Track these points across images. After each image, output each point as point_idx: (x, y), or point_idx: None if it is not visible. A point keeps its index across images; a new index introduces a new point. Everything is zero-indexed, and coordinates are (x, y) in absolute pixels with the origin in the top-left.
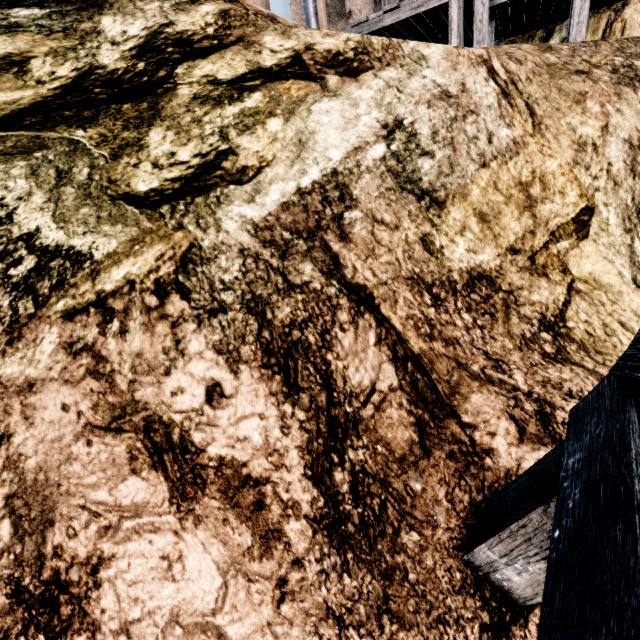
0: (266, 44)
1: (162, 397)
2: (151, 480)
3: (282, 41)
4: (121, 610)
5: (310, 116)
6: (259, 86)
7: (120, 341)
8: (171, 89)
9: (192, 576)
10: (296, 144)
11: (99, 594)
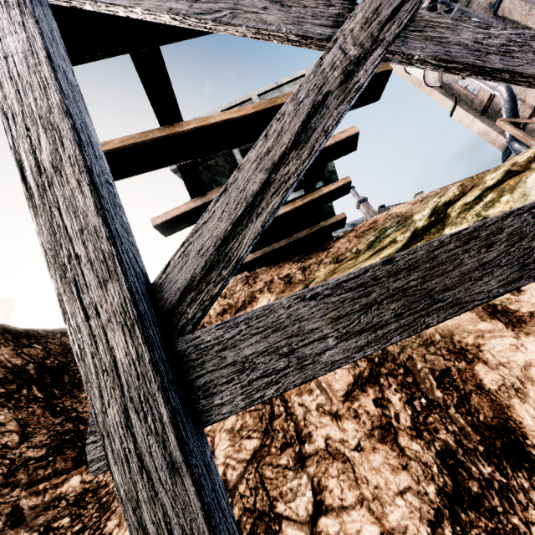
0: (486, 179)
1: None
2: (492, 322)
3: (495, 172)
4: (495, 358)
5: (526, 183)
6: (489, 192)
7: None
8: (447, 217)
9: (531, 350)
10: (522, 197)
11: (482, 353)
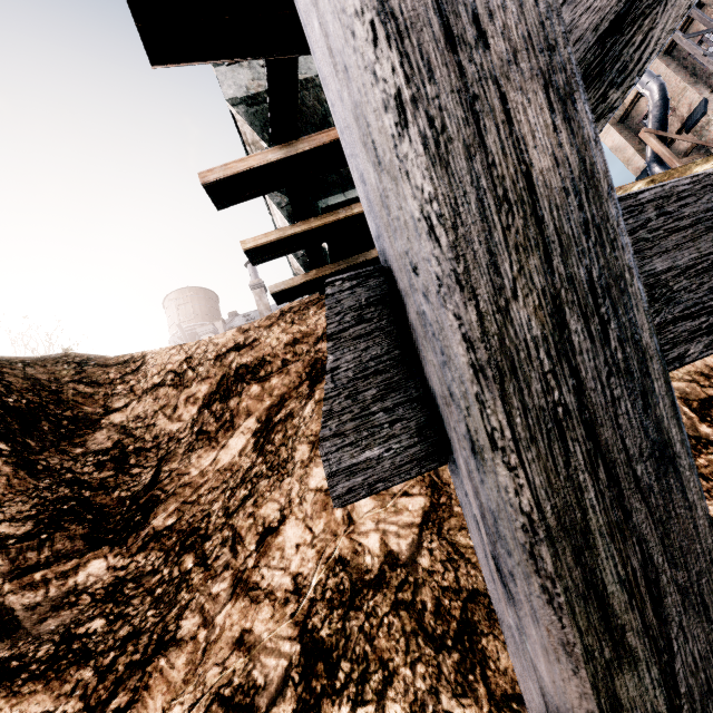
0: (696, 171)
1: None
2: None
3: (709, 163)
4: None
5: None
6: None
7: None
8: None
9: None
10: None
11: None
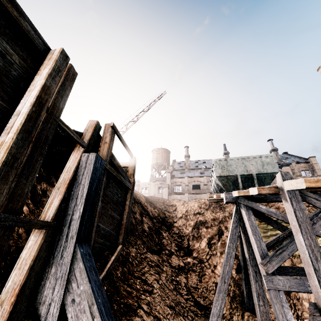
0: None
1: (298, 265)
2: None
3: None
4: None
5: None
6: None
7: (294, 258)
8: None
9: None
10: None
11: None
